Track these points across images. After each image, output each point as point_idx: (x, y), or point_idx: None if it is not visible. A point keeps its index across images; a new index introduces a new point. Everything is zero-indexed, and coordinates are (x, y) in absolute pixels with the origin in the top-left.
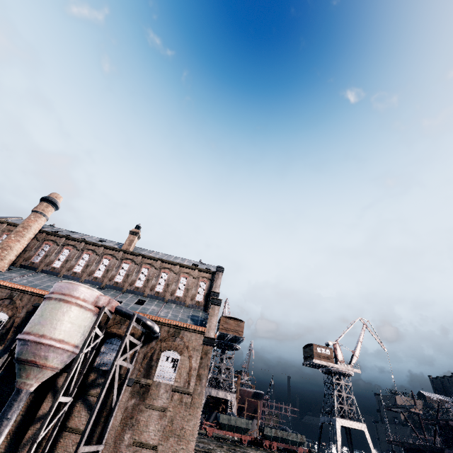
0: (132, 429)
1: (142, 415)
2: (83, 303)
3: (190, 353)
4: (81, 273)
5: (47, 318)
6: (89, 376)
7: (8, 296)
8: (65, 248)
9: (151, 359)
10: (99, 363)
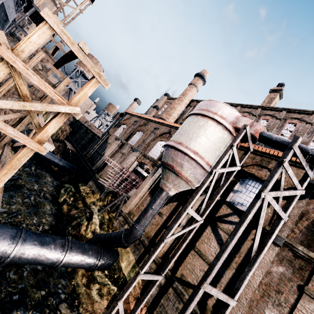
0: (279, 310)
1: (299, 301)
2: (220, 119)
3: None
4: None
5: (185, 129)
6: (221, 208)
7: (168, 131)
8: None
9: None
10: (232, 200)
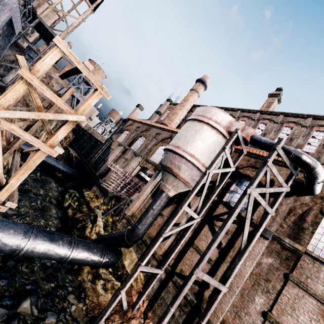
0: (267, 296)
1: (284, 287)
2: (215, 124)
3: None
4: None
5: (183, 134)
6: (218, 207)
7: (169, 136)
8: None
9: (302, 218)
10: (228, 200)
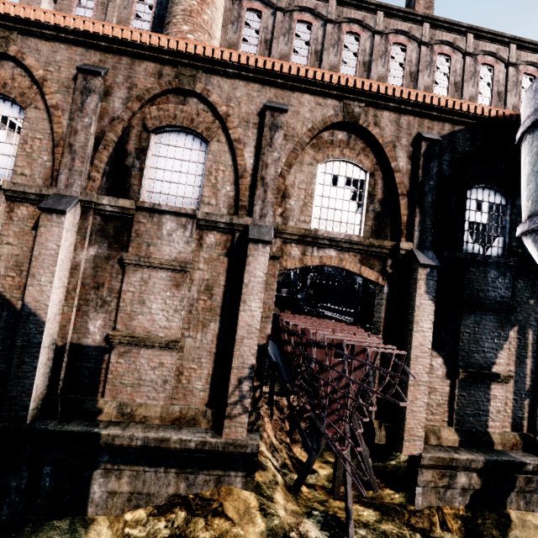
0: None
1: None
2: None
3: None
4: None
5: None
6: None
7: (341, 115)
8: (296, 21)
9: None
10: None
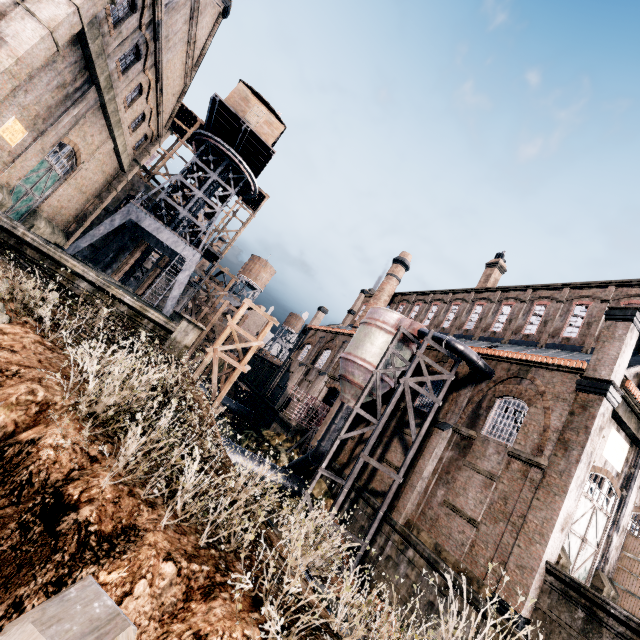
0: (447, 487)
1: (459, 473)
2: (382, 325)
3: (547, 403)
4: (429, 326)
5: (354, 339)
6: (407, 414)
7: None
8: (416, 305)
9: (479, 406)
10: (419, 404)
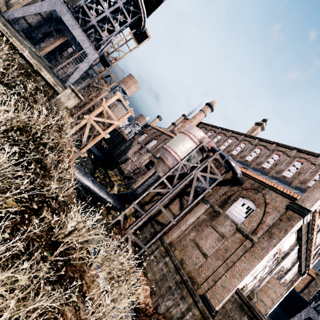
0: (197, 233)
1: (206, 228)
2: (193, 137)
3: (268, 210)
4: None
5: (174, 140)
6: (188, 188)
7: None
8: (209, 132)
9: (229, 197)
10: (196, 185)
